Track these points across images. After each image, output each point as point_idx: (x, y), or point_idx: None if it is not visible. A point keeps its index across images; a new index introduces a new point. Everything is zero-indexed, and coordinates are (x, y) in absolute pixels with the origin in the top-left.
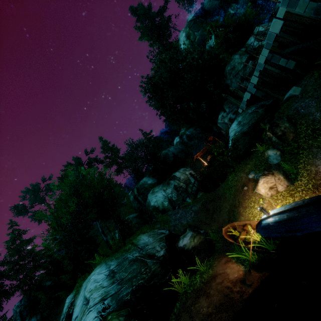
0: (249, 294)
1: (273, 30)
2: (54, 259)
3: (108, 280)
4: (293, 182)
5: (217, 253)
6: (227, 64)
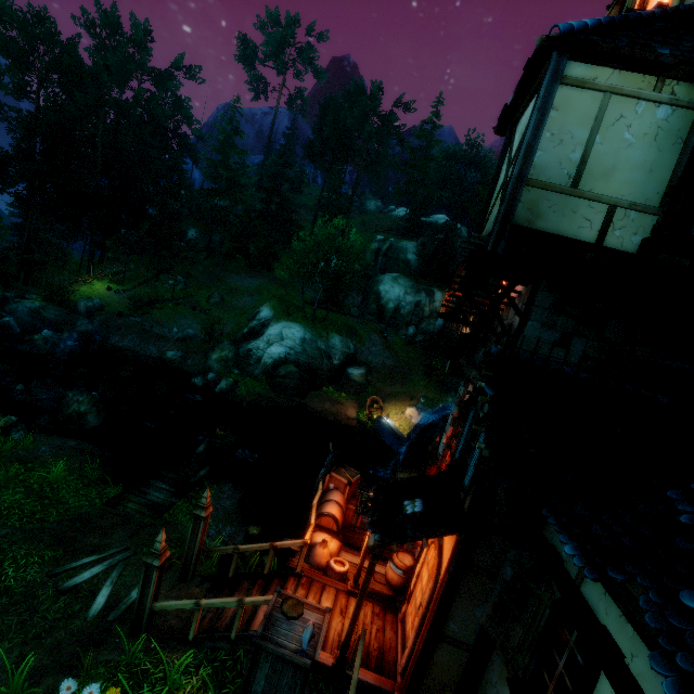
0: (344, 422)
1: None
2: (248, 201)
3: (299, 341)
4: None
5: (357, 398)
6: None
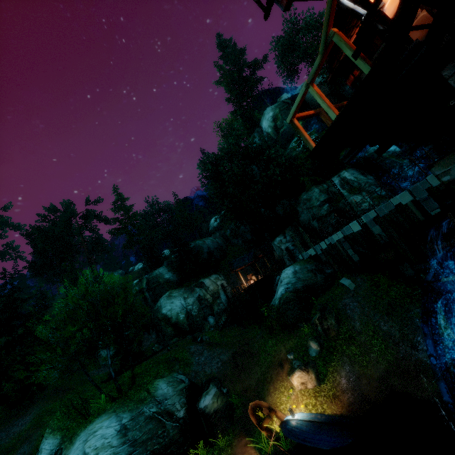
0: None
1: (352, 227)
2: None
3: (118, 438)
4: (320, 384)
5: (238, 428)
6: (305, 191)
